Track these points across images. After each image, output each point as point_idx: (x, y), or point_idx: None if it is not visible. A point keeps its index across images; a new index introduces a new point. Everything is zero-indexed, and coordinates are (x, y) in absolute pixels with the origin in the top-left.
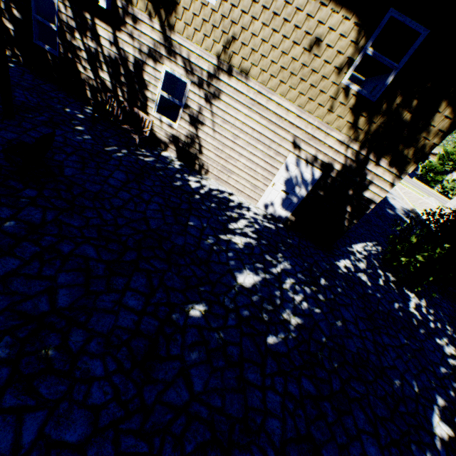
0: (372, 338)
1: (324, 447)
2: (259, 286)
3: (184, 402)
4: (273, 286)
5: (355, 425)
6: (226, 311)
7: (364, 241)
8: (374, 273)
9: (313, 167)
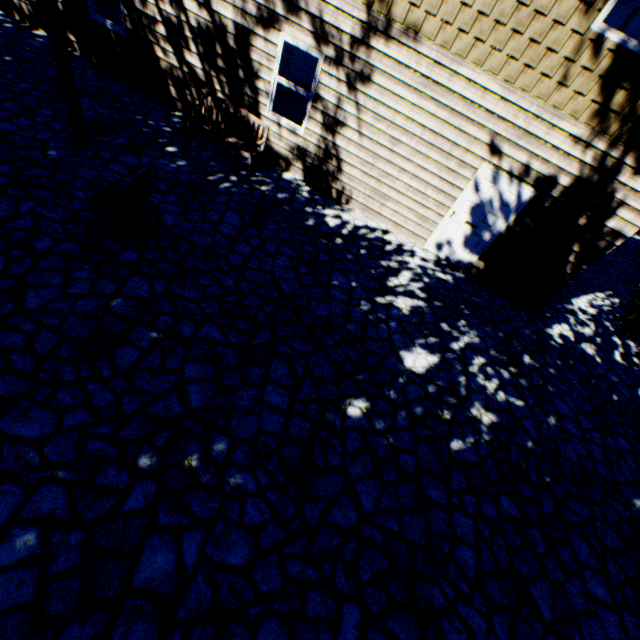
0: (602, 442)
1: (532, 584)
2: (435, 370)
3: (352, 524)
4: (454, 370)
5: (575, 559)
6: (394, 408)
7: (591, 291)
8: (606, 342)
9: (521, 184)
